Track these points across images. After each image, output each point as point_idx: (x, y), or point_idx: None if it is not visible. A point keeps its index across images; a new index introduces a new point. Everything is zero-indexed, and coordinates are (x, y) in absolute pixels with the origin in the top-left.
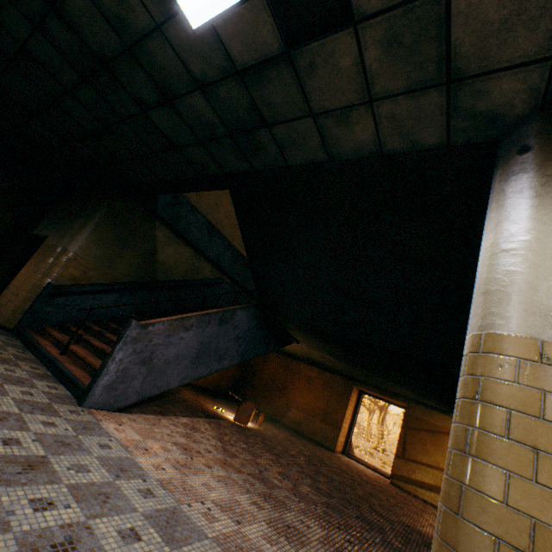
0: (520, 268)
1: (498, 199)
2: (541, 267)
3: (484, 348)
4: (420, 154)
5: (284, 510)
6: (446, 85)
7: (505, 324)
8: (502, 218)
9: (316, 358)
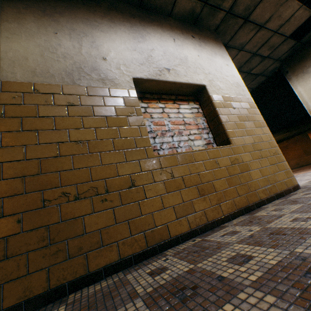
0: (304, 96)
1: (290, 84)
2: (307, 94)
3: (310, 113)
4: (263, 82)
5: (307, 170)
6: (259, 75)
7: (310, 107)
8: (294, 88)
9: (280, 138)
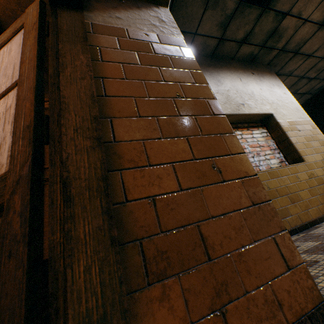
0: None
1: None
2: None
3: None
4: (309, 99)
5: None
6: (305, 94)
7: None
8: None
9: None
